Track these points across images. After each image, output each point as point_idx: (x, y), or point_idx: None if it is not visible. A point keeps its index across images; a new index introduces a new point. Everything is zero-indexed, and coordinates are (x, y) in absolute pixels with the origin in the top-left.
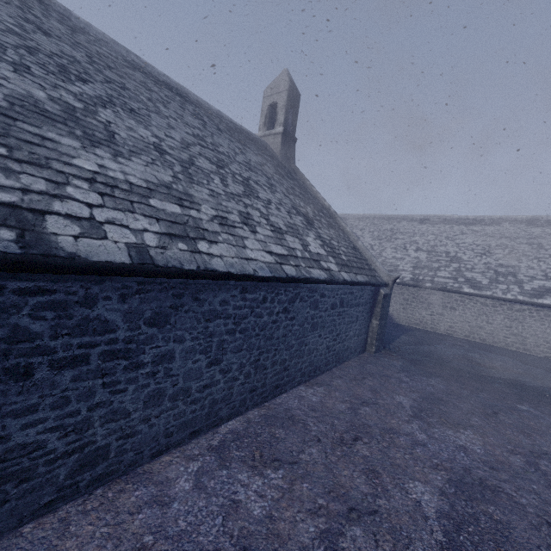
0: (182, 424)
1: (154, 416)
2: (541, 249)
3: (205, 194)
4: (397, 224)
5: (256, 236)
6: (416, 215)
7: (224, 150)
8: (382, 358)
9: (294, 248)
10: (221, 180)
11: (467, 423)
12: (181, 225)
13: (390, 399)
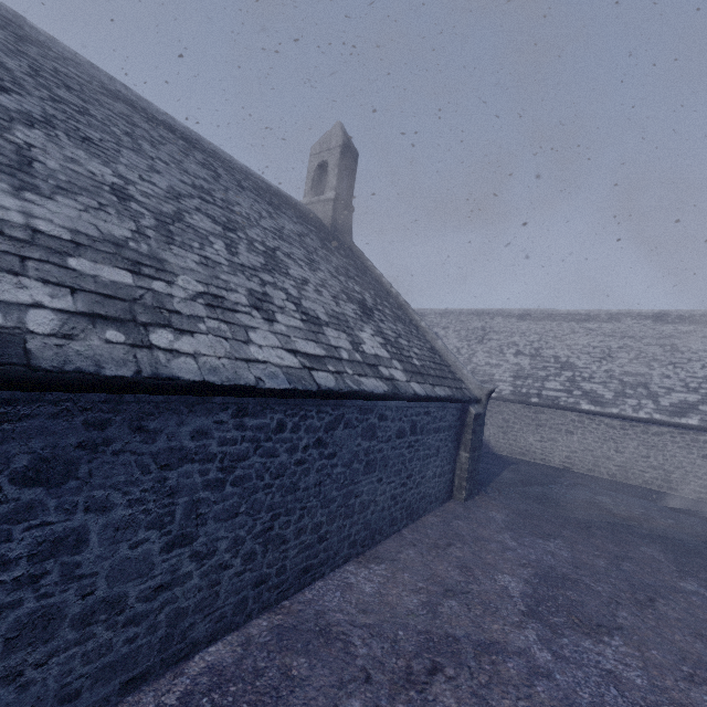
0: (103, 668)
1: (33, 664)
2: (676, 351)
3: (191, 261)
4: (490, 321)
5: (272, 326)
6: (513, 310)
7: (242, 210)
8: (476, 509)
9: (337, 346)
10: (227, 246)
11: (612, 622)
12: (124, 303)
13: (489, 583)
